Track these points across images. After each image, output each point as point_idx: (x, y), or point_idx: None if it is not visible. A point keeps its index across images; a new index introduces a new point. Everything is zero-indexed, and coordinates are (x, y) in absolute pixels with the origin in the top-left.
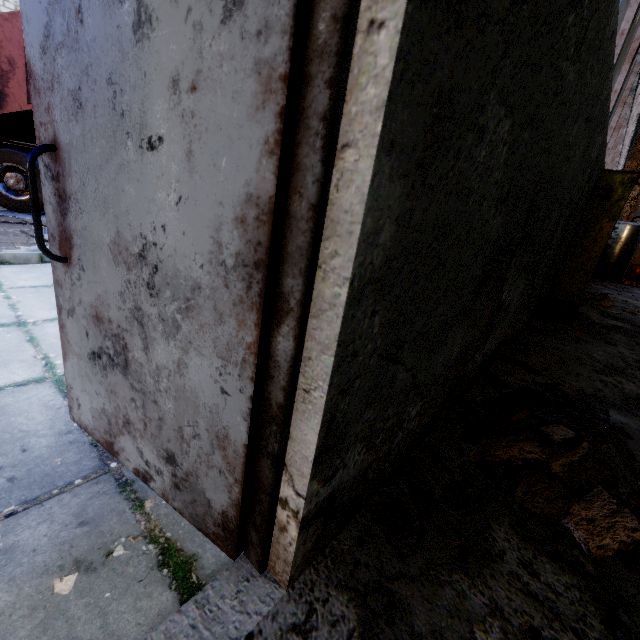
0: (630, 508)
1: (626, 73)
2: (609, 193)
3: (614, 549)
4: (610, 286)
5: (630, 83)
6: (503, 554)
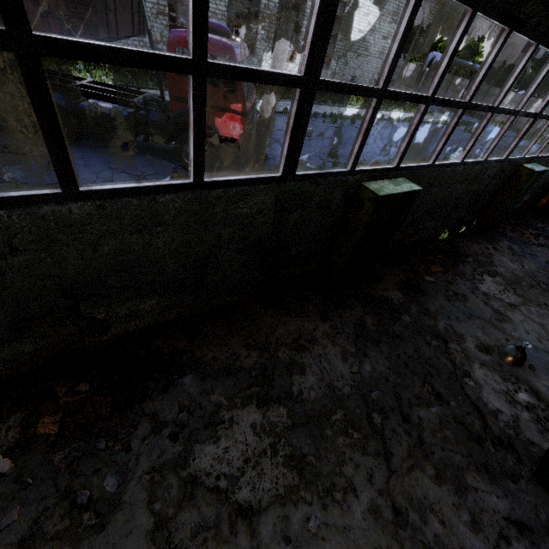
0: (74, 423)
1: (288, 144)
2: (361, 204)
3: (42, 433)
4: (527, 234)
5: (368, 116)
6: (7, 422)
